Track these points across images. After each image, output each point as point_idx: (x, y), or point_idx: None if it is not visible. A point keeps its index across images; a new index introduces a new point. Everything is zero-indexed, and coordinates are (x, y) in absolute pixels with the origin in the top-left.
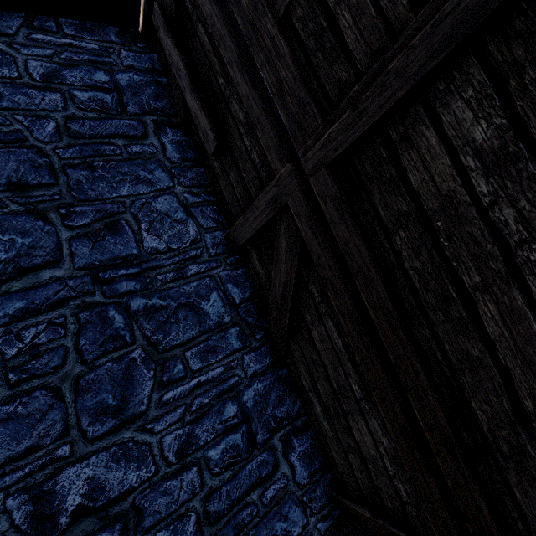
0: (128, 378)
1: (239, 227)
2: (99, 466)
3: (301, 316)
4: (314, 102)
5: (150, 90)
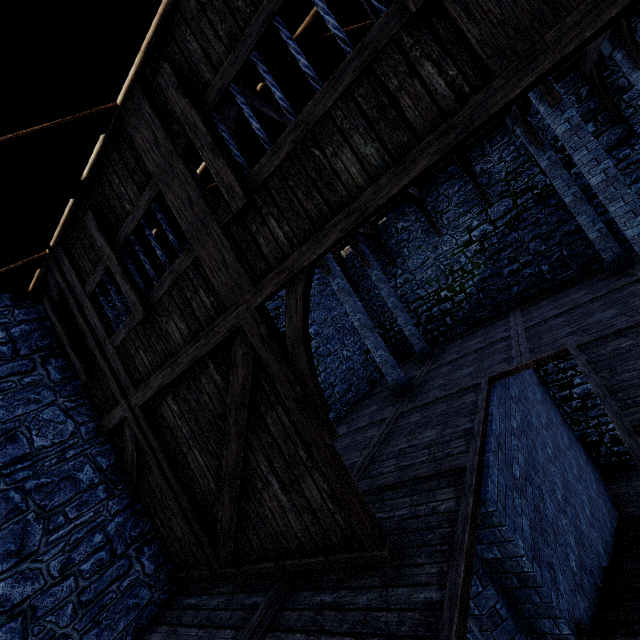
0: (25, 532)
1: (105, 422)
2: (7, 587)
3: (143, 469)
4: (132, 381)
5: (38, 334)
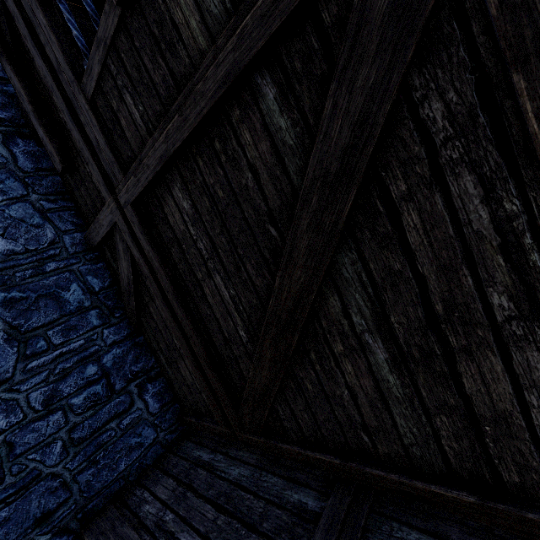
0: None
1: (92, 232)
2: None
3: (143, 298)
4: (118, 162)
5: None
